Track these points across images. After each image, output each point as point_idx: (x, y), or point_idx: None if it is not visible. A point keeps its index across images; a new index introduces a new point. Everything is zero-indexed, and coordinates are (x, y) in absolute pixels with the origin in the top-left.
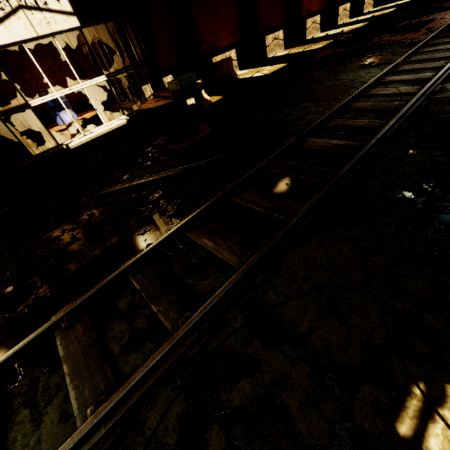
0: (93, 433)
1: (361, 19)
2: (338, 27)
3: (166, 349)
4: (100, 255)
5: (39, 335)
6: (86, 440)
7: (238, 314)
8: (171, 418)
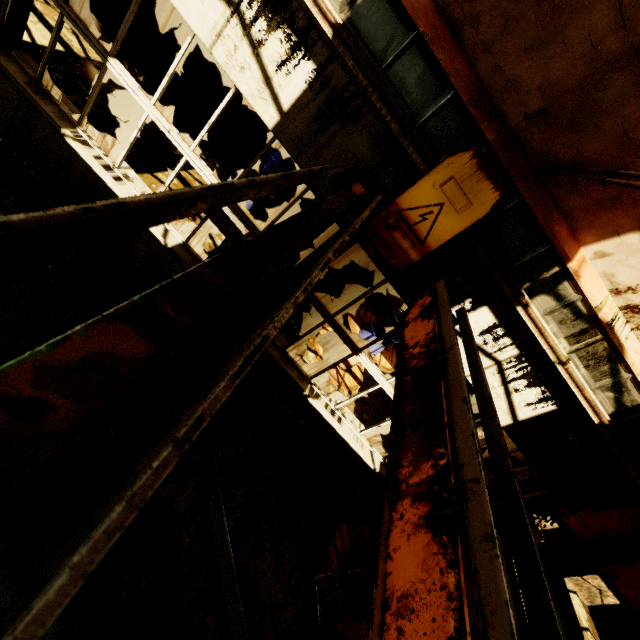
0: None
1: None
2: None
3: None
4: None
5: None
6: None
7: None
8: None
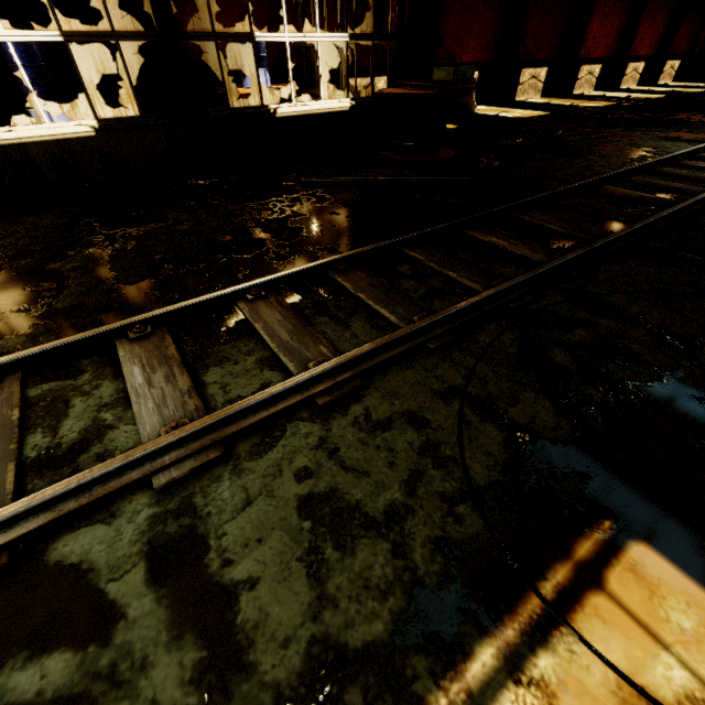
0: (429, 330)
1: (655, 90)
2: (621, 90)
3: (493, 292)
4: (346, 231)
5: (315, 268)
6: (424, 332)
7: (556, 294)
8: (506, 340)
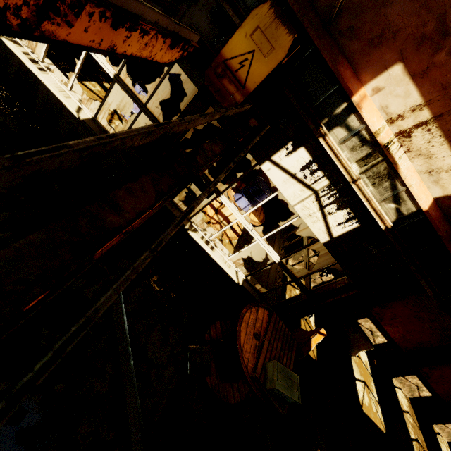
0: None
1: None
2: None
3: None
4: None
5: None
6: None
7: None
8: None
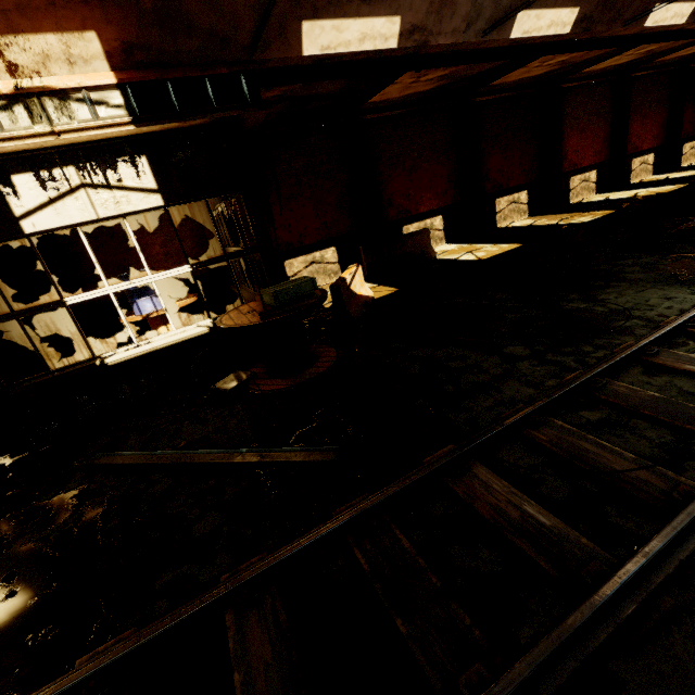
0: None
1: (673, 177)
2: (630, 187)
3: None
4: None
5: None
6: None
7: None
8: None
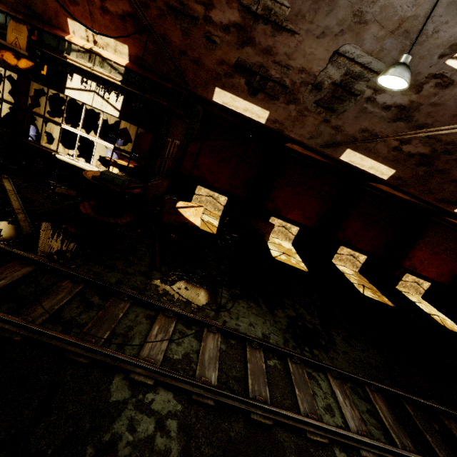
0: None
1: None
2: (447, 312)
3: None
4: None
5: None
6: None
7: None
8: None
